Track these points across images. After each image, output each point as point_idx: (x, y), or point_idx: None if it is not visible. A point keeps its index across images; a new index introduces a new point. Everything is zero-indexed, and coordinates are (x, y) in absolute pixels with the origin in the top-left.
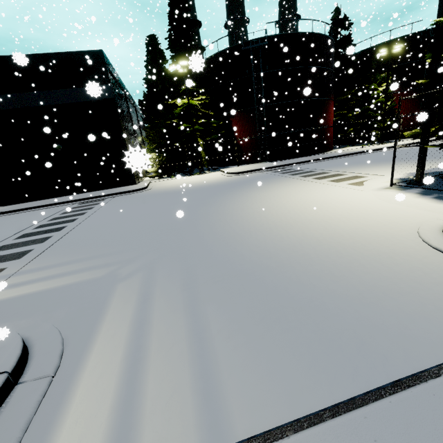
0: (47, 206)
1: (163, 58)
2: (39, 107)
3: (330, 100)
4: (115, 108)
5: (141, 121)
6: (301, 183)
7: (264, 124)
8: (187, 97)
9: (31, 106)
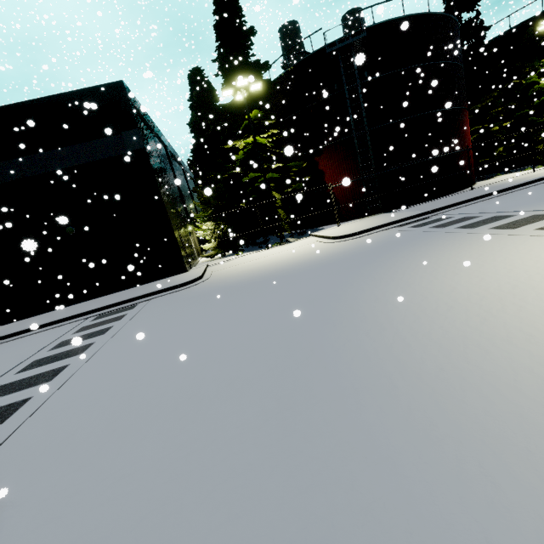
0: (48, 326)
1: (212, 93)
2: (39, 176)
3: (465, 110)
4: (147, 162)
5: (192, 184)
6: (533, 243)
7: (369, 157)
8: (251, 132)
9: (28, 177)
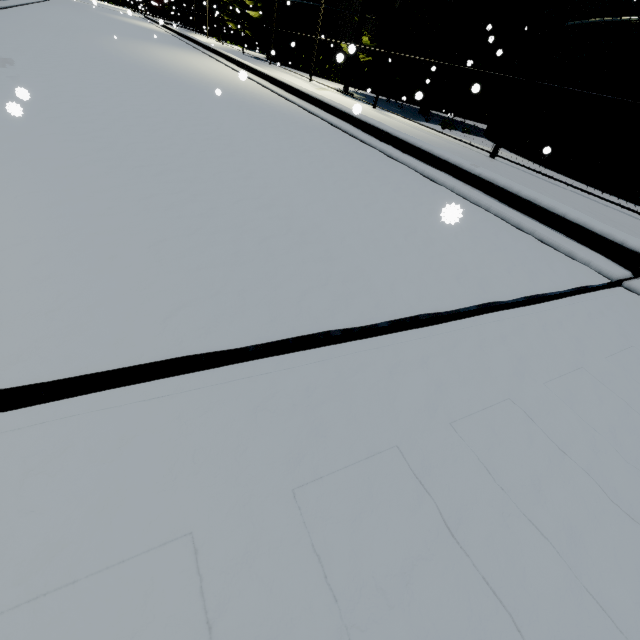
0: None
1: None
2: None
3: None
4: None
5: None
6: None
7: None
8: None
9: None
